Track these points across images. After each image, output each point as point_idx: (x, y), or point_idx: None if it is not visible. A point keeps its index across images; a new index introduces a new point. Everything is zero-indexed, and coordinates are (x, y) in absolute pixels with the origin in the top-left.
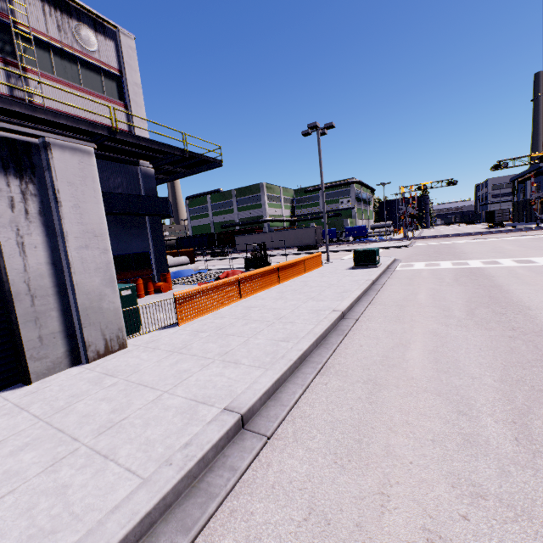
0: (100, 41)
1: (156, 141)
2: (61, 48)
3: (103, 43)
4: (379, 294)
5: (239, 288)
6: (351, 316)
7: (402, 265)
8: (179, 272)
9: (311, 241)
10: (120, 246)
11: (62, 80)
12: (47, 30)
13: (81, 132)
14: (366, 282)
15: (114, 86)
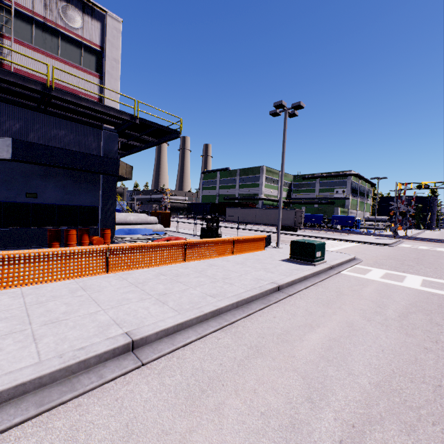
0: (86, 21)
1: (100, 103)
2: (44, 23)
3: (89, 23)
4: (263, 311)
5: (107, 259)
6: (151, 349)
7: (354, 269)
8: (134, 230)
9: (290, 222)
10: (66, 197)
11: (38, 48)
12: (34, 7)
13: (26, 88)
14: (264, 287)
15: (94, 60)
